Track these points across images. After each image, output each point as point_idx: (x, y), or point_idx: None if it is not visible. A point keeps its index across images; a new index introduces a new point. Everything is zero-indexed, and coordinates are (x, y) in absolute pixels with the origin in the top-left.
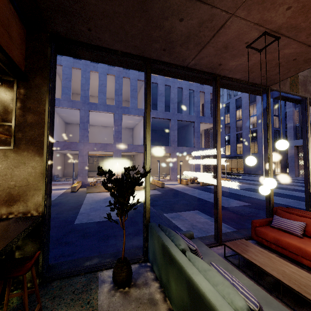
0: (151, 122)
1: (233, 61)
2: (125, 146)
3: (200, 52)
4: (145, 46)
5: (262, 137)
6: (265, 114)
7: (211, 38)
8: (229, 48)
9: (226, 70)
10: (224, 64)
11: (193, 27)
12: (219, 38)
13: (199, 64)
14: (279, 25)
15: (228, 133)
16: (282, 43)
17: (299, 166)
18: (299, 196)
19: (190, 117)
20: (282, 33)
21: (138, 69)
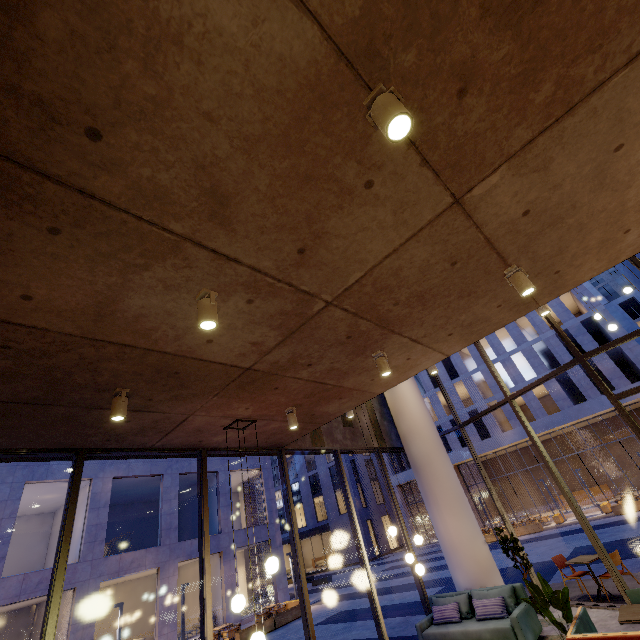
0: (113, 487)
1: (217, 437)
2: (11, 584)
3: (166, 436)
4: (74, 441)
5: (350, 476)
6: (284, 488)
7: (175, 427)
8: (204, 430)
9: (213, 443)
10: (207, 440)
11: (146, 424)
12: (186, 426)
13: (171, 443)
14: (248, 415)
15: (296, 476)
16: (263, 422)
17: (416, 523)
18: (412, 601)
19: (209, 463)
20: (256, 418)
21: (62, 459)
